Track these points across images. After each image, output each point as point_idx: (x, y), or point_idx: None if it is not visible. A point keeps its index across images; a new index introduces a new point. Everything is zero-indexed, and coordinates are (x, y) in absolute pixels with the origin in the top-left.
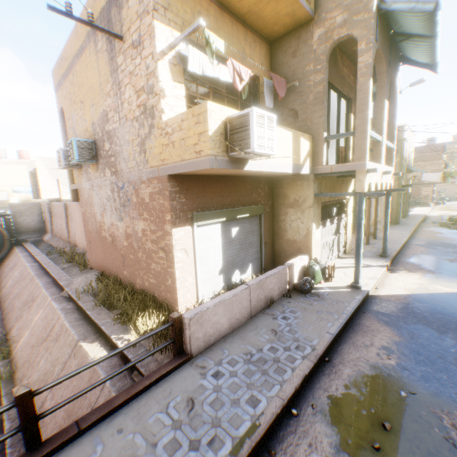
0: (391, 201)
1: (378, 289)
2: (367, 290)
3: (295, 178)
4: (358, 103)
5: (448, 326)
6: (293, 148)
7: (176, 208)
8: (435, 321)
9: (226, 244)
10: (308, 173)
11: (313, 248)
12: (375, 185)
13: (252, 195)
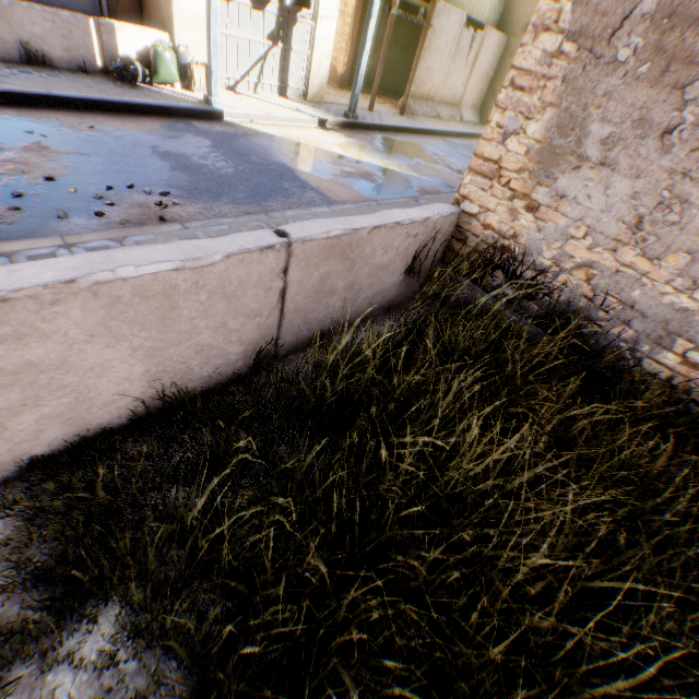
0: (500, 79)
1: (252, 124)
2: (217, 109)
3: None
4: None
5: (239, 151)
6: None
7: None
8: (237, 146)
9: None
10: None
11: (180, 26)
12: None
13: None
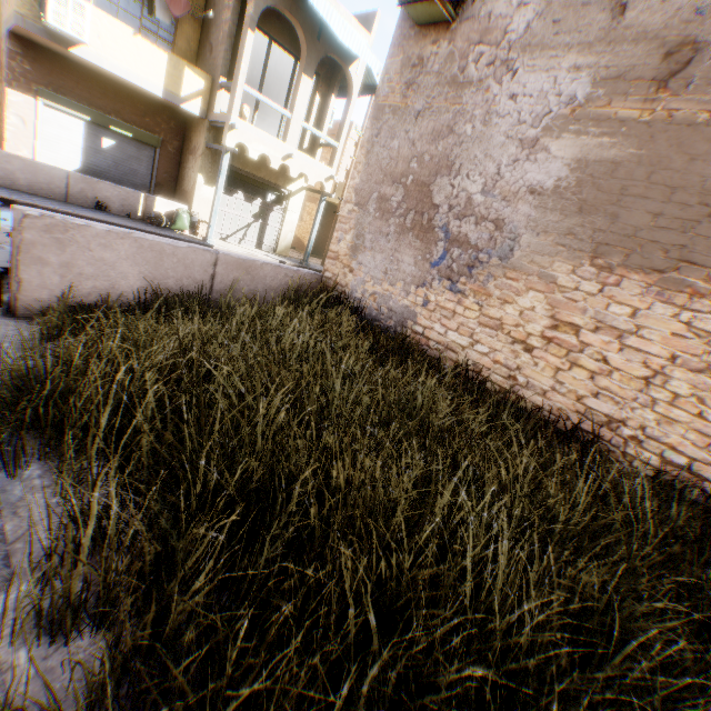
0: None
1: None
2: (210, 244)
3: (199, 122)
4: (239, 55)
5: None
6: (169, 74)
7: (18, 71)
8: None
9: (92, 150)
10: (200, 117)
11: (197, 202)
12: (270, 160)
13: (145, 119)
